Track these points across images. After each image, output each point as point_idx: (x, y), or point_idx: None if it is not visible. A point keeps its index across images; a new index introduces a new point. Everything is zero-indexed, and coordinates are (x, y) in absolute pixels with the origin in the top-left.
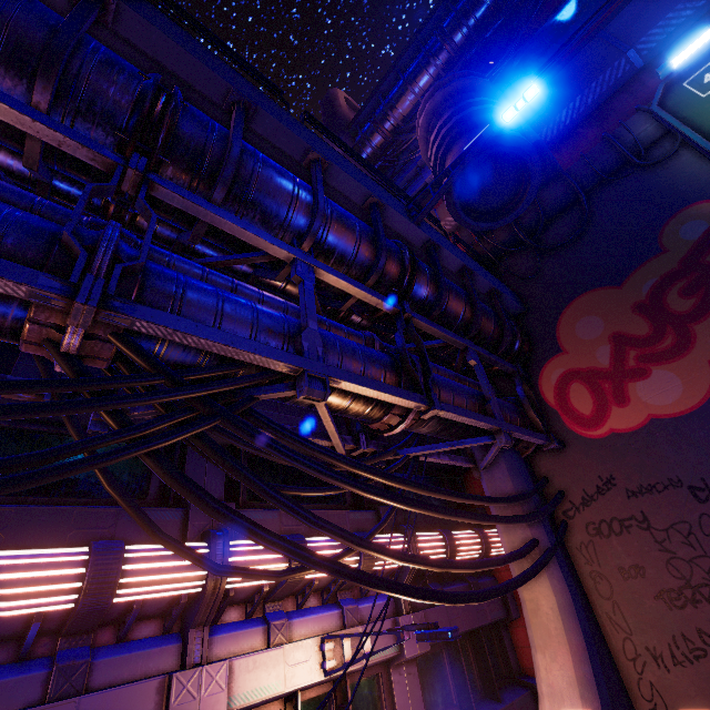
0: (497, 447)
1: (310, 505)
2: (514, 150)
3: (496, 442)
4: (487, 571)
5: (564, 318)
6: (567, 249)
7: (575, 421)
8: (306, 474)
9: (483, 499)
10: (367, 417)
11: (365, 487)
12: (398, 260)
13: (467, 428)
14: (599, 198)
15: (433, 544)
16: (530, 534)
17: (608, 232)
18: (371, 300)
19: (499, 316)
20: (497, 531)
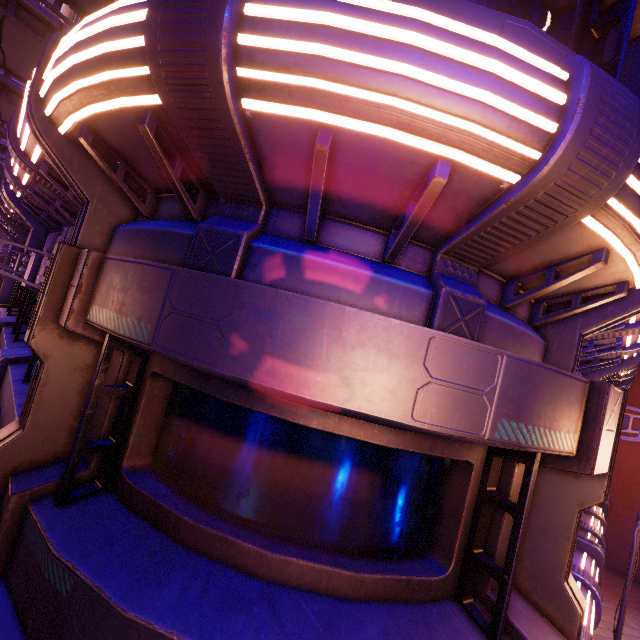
0: None
1: None
2: None
3: None
4: None
5: None
6: None
7: None
8: None
9: None
10: None
11: None
12: None
13: None
14: None
15: None
16: None
17: None
18: None
19: None
20: None
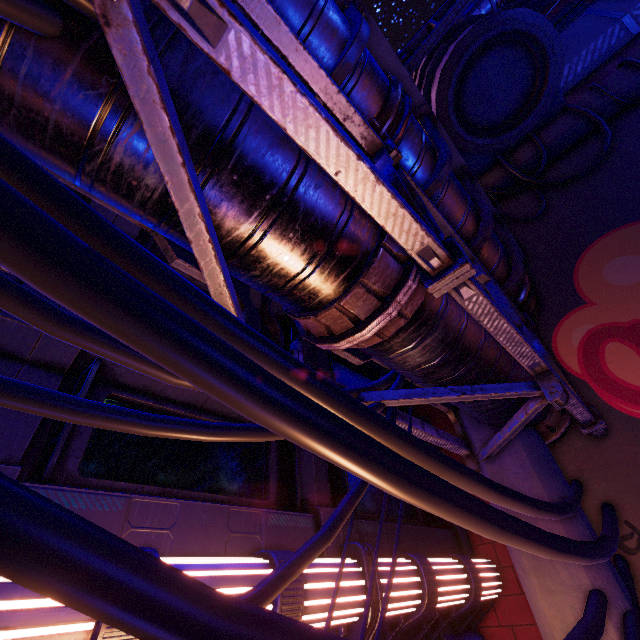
0: (532, 410)
1: (204, 494)
2: (532, 27)
3: (539, 394)
4: (470, 625)
5: (583, 263)
6: (579, 186)
7: (619, 395)
8: (211, 443)
9: (528, 502)
10: (309, 289)
11: (263, 381)
12: (384, 80)
13: (483, 370)
14: (619, 128)
15: (402, 579)
16: (588, 579)
17: (638, 160)
18: (335, 101)
19: (504, 245)
20: (485, 562)
